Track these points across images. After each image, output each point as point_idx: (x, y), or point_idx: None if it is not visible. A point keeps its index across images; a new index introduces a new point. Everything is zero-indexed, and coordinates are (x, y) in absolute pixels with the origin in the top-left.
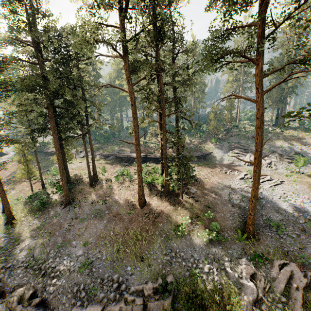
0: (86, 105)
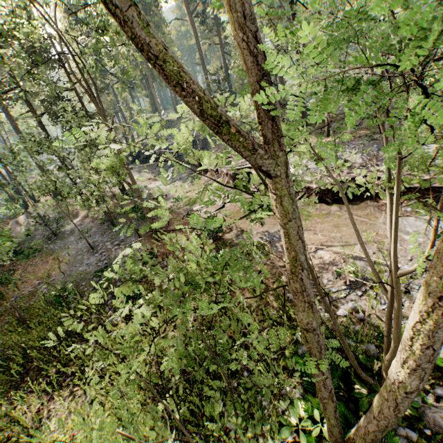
0: None
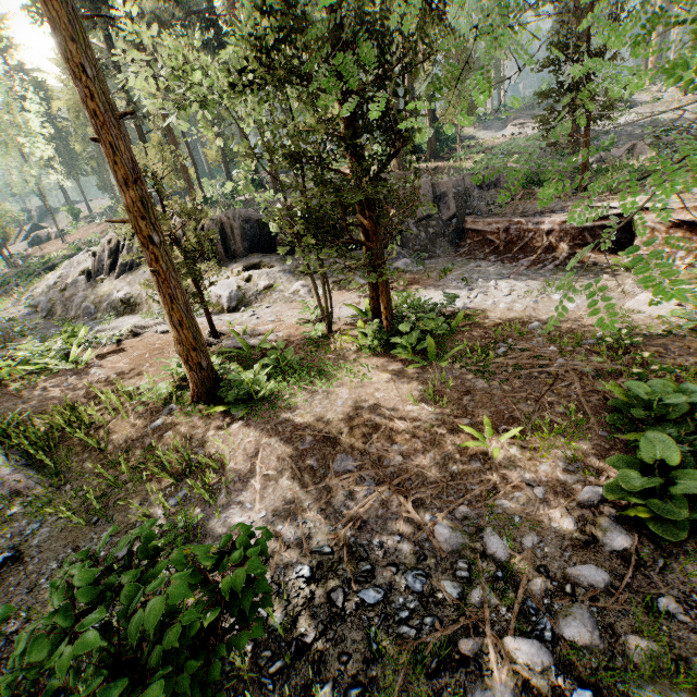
0: None
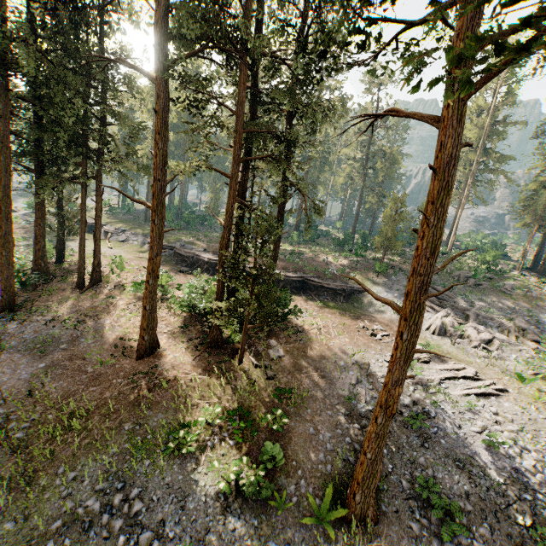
0: (104, 121)
